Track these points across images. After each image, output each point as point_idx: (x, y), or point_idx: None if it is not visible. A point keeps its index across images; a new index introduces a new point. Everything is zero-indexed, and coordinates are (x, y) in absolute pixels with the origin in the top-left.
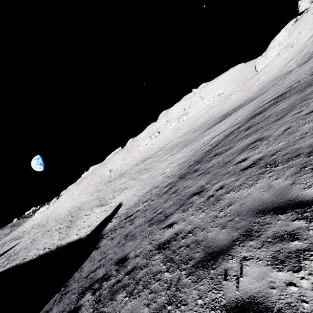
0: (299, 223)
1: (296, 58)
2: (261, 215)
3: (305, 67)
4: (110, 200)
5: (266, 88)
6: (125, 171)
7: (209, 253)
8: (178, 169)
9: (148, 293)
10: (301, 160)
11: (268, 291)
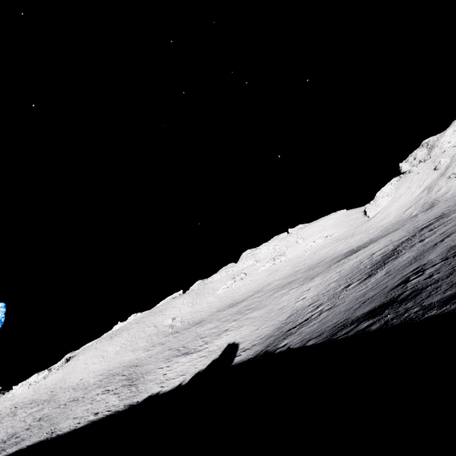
0: None
1: (414, 207)
2: None
3: (433, 210)
4: (202, 346)
5: (394, 228)
6: (203, 319)
7: None
8: (342, 281)
9: None
10: None
11: None
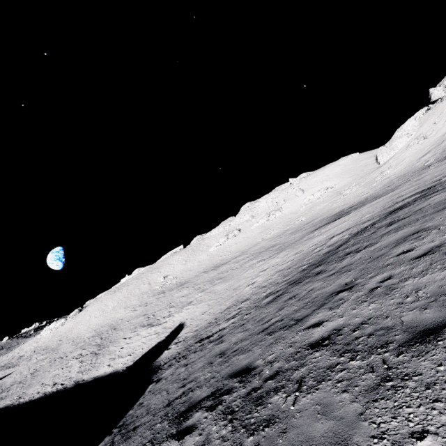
0: None
1: (433, 152)
2: None
3: None
4: (165, 318)
5: (396, 184)
6: (188, 280)
7: (419, 331)
8: (281, 276)
9: (335, 383)
10: None
11: None
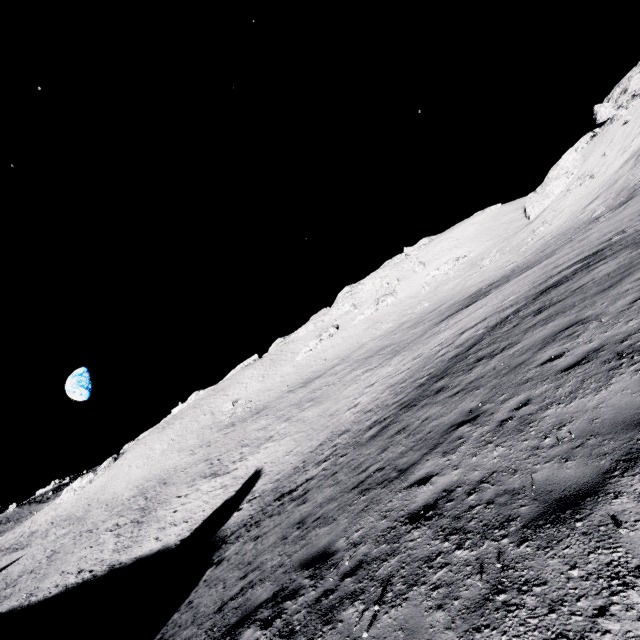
0: None
1: (604, 197)
2: None
3: (625, 210)
4: (235, 463)
5: (553, 248)
6: (267, 404)
7: (553, 501)
8: (392, 394)
9: (430, 590)
10: None
11: None
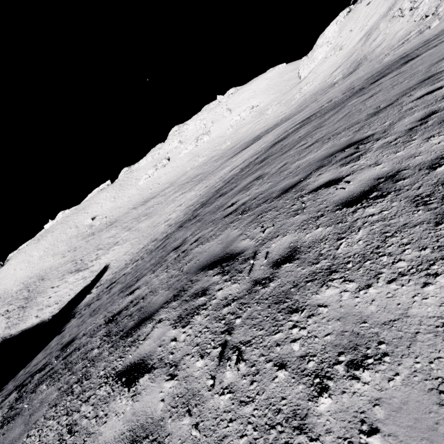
0: (216, 278)
1: (343, 67)
2: (199, 272)
3: (348, 80)
4: (92, 262)
5: (306, 105)
6: (117, 218)
7: (140, 320)
8: (184, 214)
9: (68, 376)
10: (263, 207)
11: (156, 350)
